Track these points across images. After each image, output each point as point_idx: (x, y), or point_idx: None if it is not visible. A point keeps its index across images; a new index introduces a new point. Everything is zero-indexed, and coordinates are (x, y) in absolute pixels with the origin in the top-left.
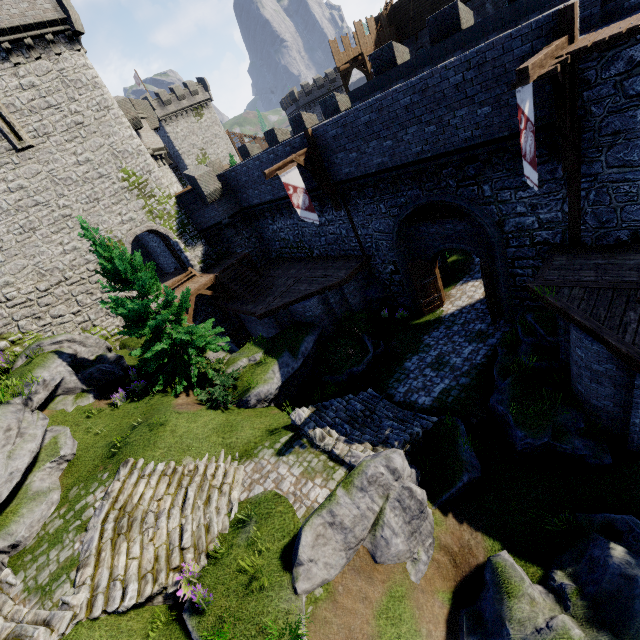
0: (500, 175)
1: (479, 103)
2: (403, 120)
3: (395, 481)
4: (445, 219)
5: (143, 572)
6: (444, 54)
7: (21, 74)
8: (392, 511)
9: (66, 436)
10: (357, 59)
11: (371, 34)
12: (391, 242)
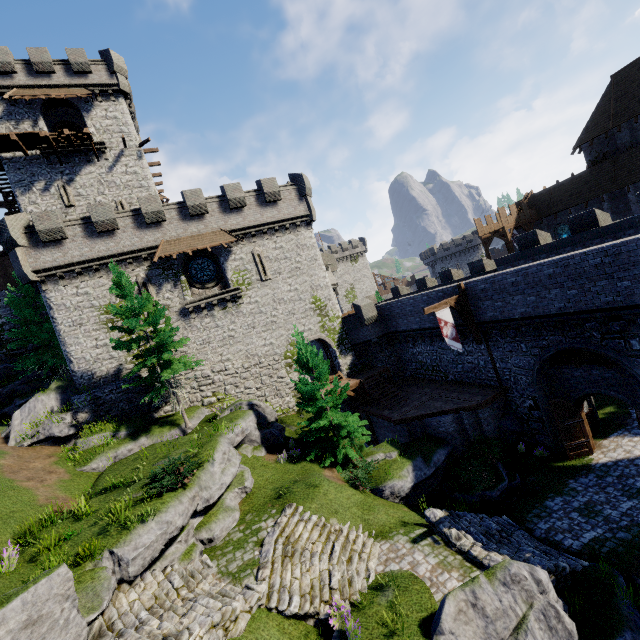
0: None
1: (618, 278)
2: (546, 284)
3: (539, 593)
4: (590, 365)
5: (302, 592)
6: (583, 240)
7: (278, 241)
8: (536, 621)
9: (249, 473)
10: (498, 231)
11: (512, 215)
12: (531, 378)
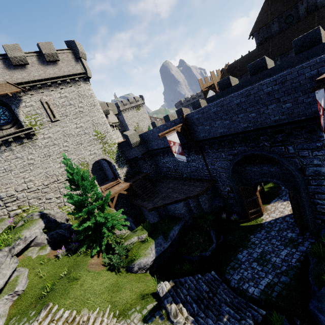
0: (300, 141)
1: (283, 101)
2: (235, 110)
3: None
4: (262, 163)
5: None
6: (258, 80)
7: (62, 92)
8: None
9: (23, 276)
10: (211, 86)
11: (218, 76)
12: (228, 174)
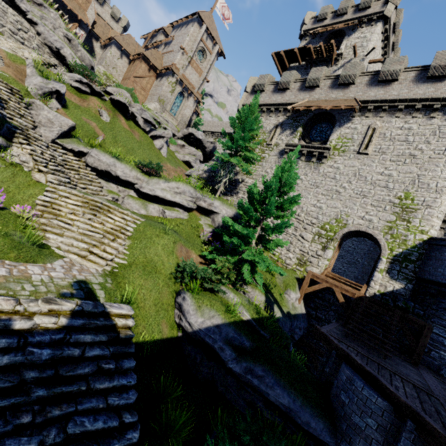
0: None
1: None
2: None
3: None
4: None
5: (54, 205)
6: None
7: (410, 122)
8: None
9: (178, 213)
10: None
11: None
12: None
